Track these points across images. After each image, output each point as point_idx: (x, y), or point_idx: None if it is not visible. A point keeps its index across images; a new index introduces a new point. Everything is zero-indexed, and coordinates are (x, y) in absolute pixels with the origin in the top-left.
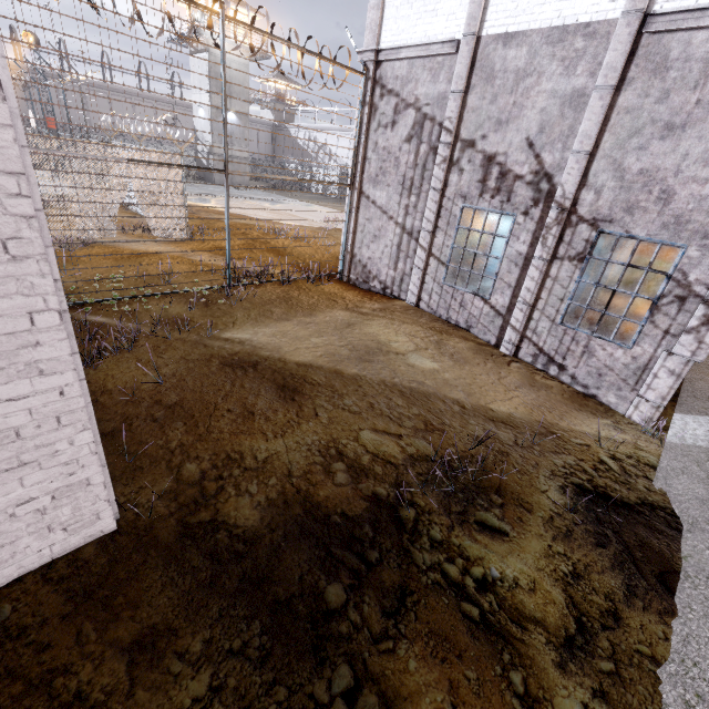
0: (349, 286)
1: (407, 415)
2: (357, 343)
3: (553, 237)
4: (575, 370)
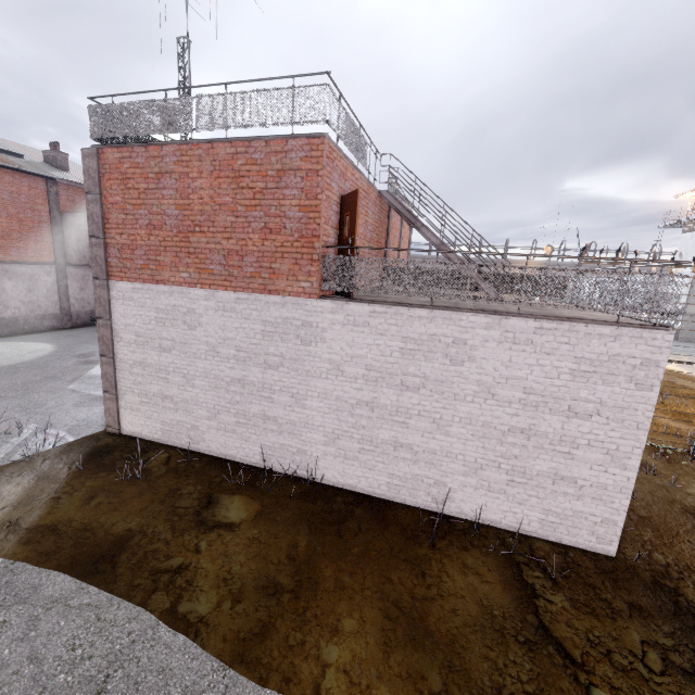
0: None
1: None
2: None
3: None
4: None
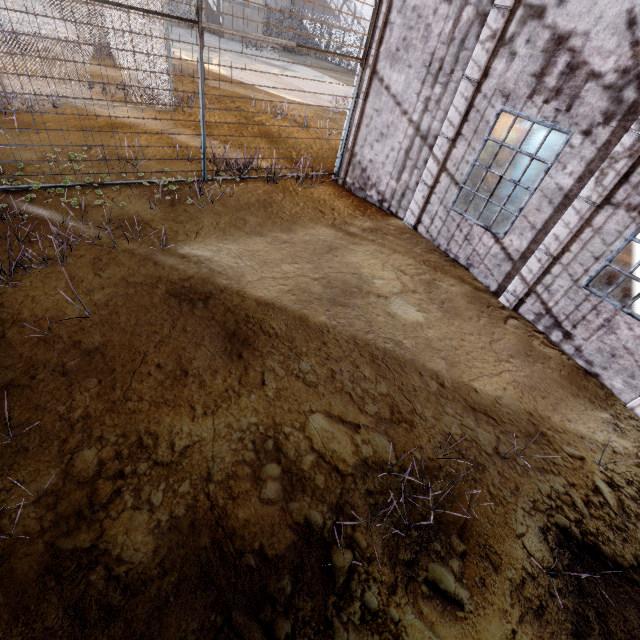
0: (343, 191)
1: (372, 395)
2: (334, 278)
3: (616, 174)
4: (583, 342)
